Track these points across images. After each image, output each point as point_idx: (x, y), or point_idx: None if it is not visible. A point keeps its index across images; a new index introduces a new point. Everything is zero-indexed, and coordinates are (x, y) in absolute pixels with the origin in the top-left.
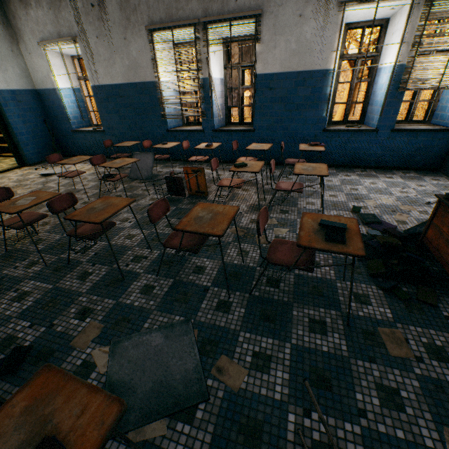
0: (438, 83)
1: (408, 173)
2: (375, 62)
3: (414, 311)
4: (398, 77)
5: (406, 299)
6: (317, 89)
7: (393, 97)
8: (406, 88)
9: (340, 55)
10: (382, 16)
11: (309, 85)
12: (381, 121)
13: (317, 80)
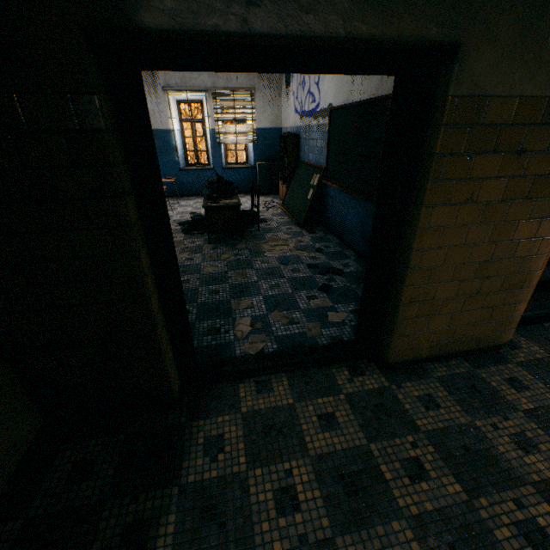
0: (236, 140)
1: (240, 195)
2: (204, 125)
3: (194, 237)
4: (214, 136)
5: (193, 234)
6: (167, 142)
7: (216, 148)
8: (221, 143)
9: (180, 120)
10: (197, 99)
11: (160, 139)
12: (214, 162)
13: (165, 136)
